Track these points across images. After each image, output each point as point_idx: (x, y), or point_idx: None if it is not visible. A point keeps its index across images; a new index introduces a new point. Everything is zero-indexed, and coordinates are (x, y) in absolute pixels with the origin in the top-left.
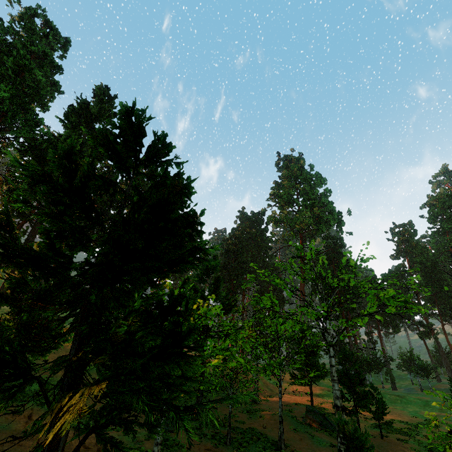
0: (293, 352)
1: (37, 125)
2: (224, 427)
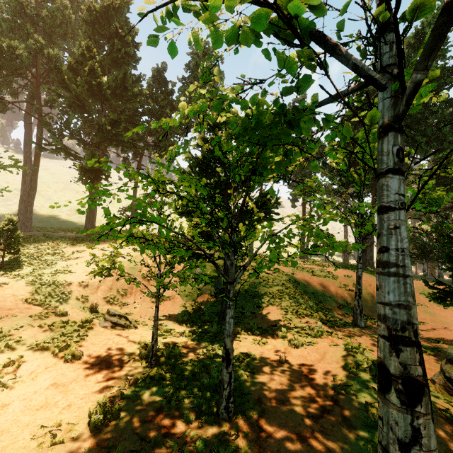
0: (444, 243)
1: (42, 48)
2: (209, 342)
